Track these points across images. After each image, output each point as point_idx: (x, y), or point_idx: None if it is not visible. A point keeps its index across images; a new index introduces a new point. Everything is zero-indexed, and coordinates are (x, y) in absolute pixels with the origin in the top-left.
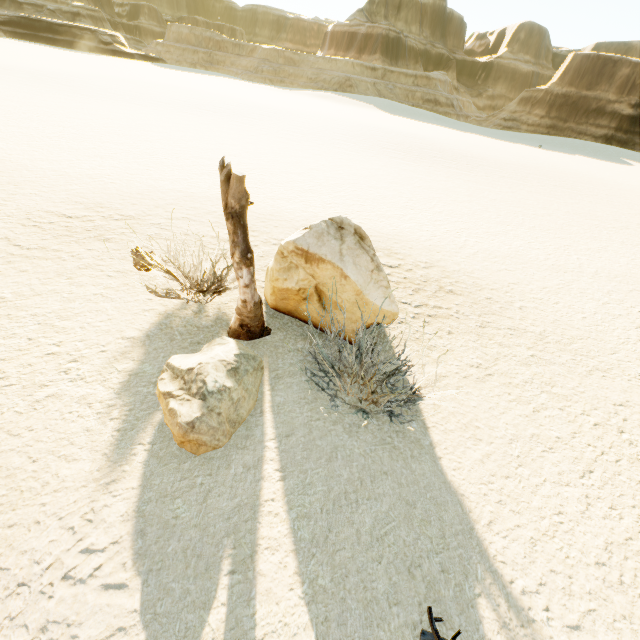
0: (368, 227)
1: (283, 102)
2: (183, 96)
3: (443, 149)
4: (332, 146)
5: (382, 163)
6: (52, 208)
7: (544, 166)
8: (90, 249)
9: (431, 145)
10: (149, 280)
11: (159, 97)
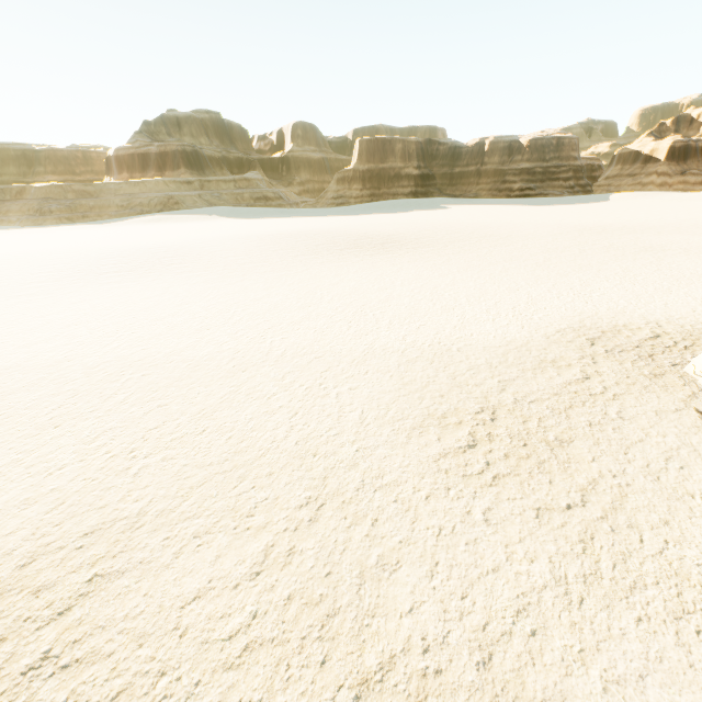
0: (557, 316)
1: (137, 237)
2: (35, 266)
3: (363, 235)
4: (315, 263)
5: (385, 263)
6: (430, 450)
7: (433, 225)
8: (592, 459)
9: (348, 235)
10: (693, 448)
11: (16, 277)
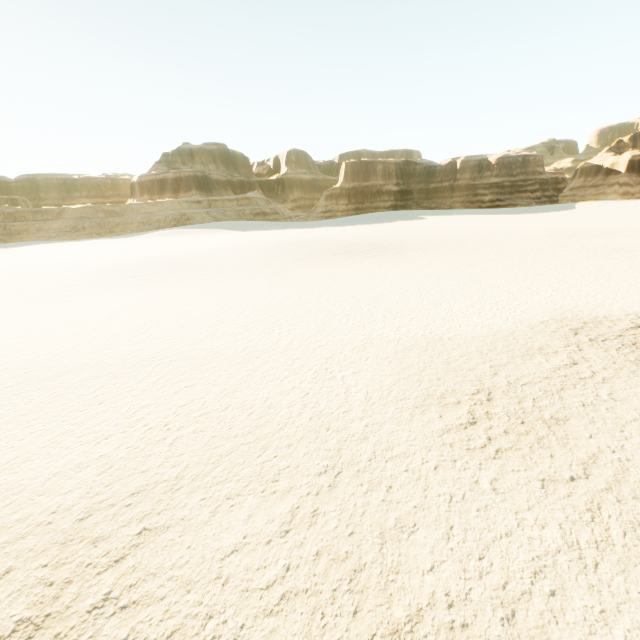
0: (539, 309)
1: (156, 248)
2: (72, 272)
3: (351, 243)
4: (311, 267)
5: (373, 265)
6: (433, 426)
7: (414, 233)
8: (589, 436)
9: (338, 243)
10: None
11: (58, 281)
